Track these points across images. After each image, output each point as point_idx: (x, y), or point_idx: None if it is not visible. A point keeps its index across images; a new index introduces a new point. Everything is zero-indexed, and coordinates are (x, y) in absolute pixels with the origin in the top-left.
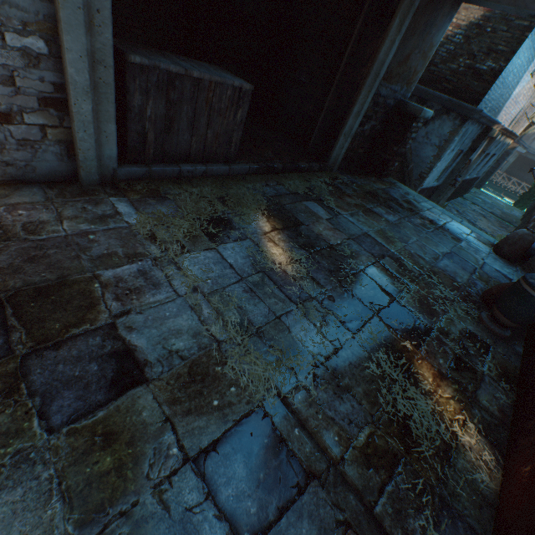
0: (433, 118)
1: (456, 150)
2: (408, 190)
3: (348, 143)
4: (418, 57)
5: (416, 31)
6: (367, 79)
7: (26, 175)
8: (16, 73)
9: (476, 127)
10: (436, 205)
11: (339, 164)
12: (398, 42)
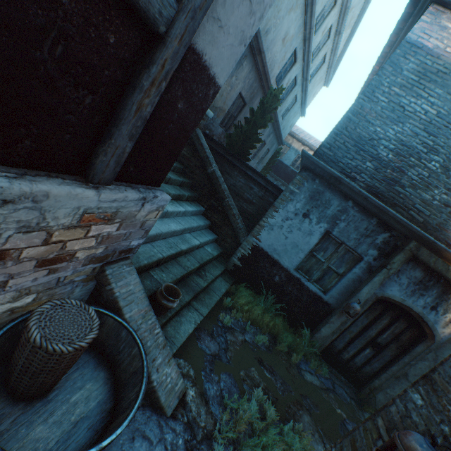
0: None
1: (325, 230)
2: None
3: None
4: None
5: None
6: None
7: None
8: None
9: (356, 210)
10: None
11: None
12: None
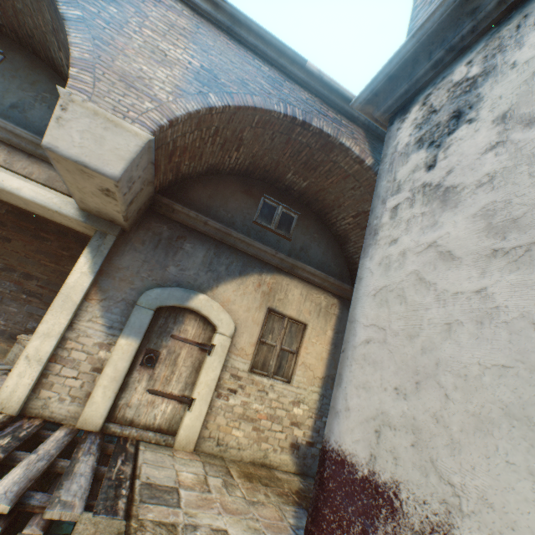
0: None
1: None
2: None
3: None
4: None
5: None
6: None
7: (307, 471)
8: (320, 428)
9: None
10: None
11: None
12: None
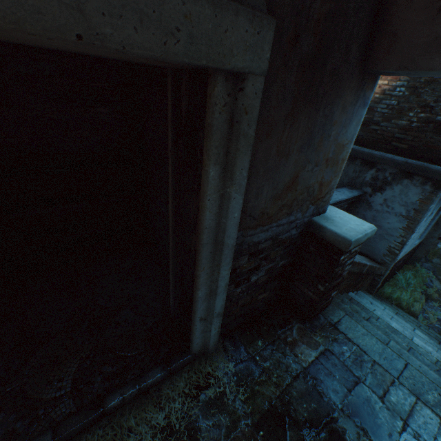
0: (389, 182)
1: (437, 209)
2: (362, 338)
3: (217, 321)
4: (318, 169)
5: (291, 148)
6: (199, 257)
7: None
8: None
9: None
10: (424, 378)
11: (226, 328)
12: (240, 191)
